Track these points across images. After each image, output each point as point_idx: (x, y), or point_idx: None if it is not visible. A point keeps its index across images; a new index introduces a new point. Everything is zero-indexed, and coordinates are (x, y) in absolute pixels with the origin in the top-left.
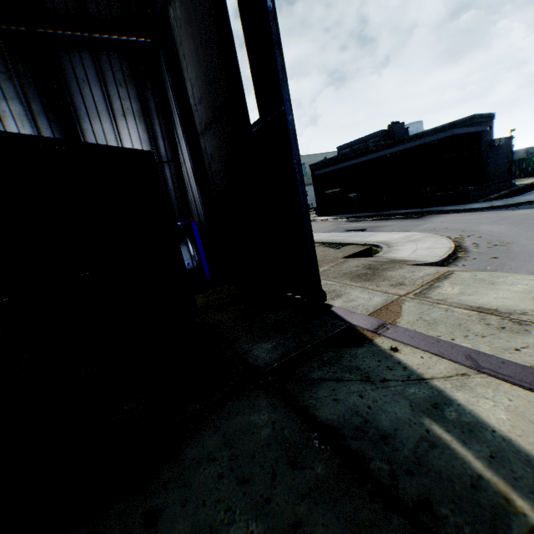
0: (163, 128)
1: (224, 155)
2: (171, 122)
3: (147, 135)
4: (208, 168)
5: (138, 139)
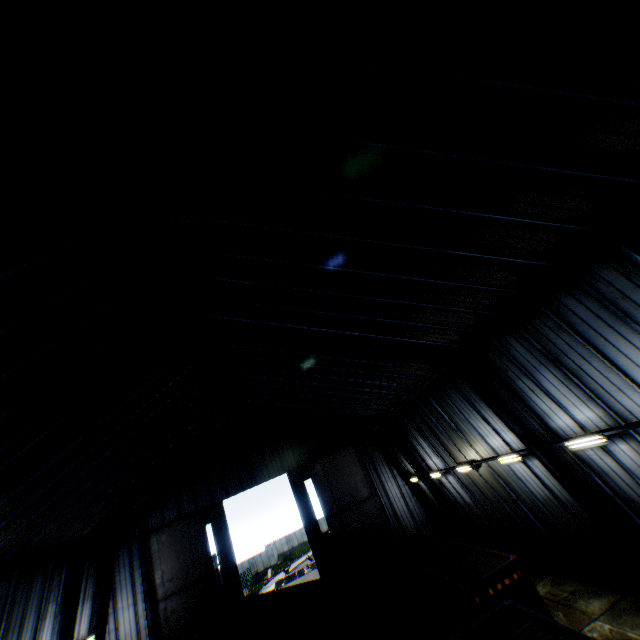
0: (99, 602)
1: (190, 605)
2: (110, 596)
3: (92, 611)
4: (164, 619)
5: (88, 616)
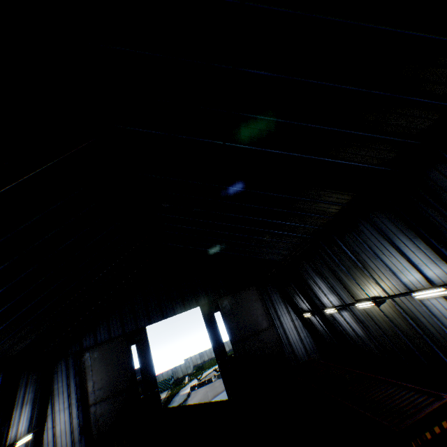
0: (39, 405)
1: (116, 410)
2: (49, 400)
3: (31, 413)
4: (94, 421)
5: (27, 417)
